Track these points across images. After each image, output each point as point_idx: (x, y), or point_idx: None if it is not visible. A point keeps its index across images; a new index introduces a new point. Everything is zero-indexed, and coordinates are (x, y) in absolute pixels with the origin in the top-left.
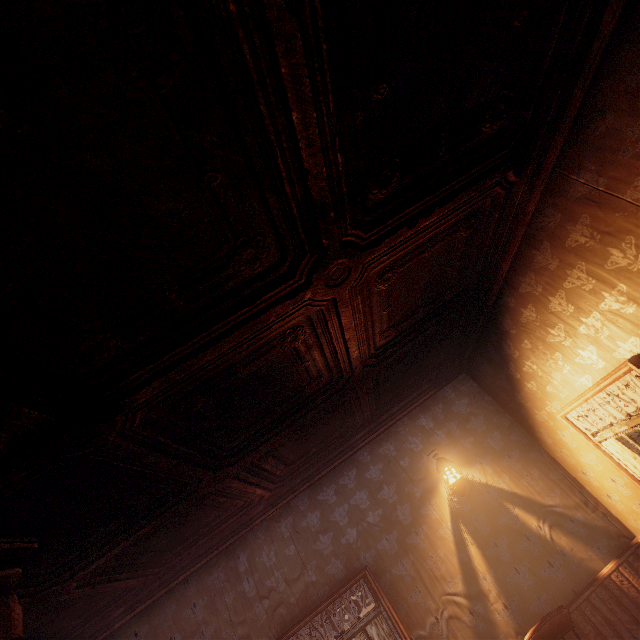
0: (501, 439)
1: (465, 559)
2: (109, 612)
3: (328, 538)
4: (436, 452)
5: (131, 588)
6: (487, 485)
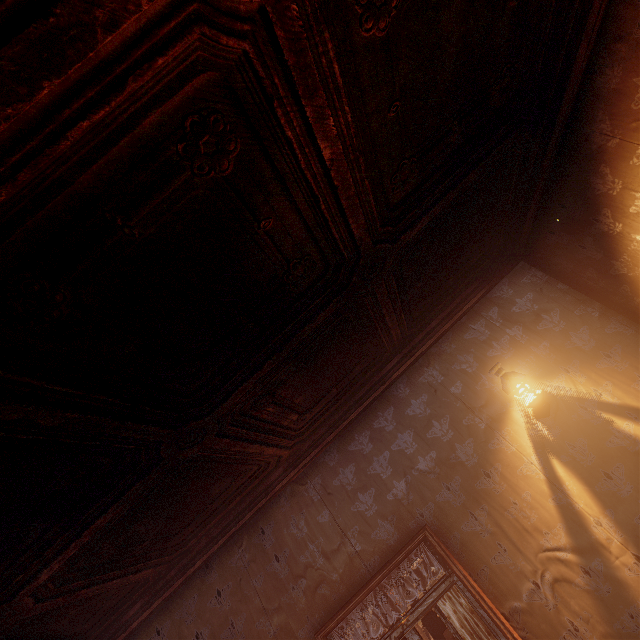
0: (591, 335)
1: (564, 501)
2: (121, 611)
3: (369, 496)
4: (498, 368)
5: (135, 584)
6: (581, 399)
